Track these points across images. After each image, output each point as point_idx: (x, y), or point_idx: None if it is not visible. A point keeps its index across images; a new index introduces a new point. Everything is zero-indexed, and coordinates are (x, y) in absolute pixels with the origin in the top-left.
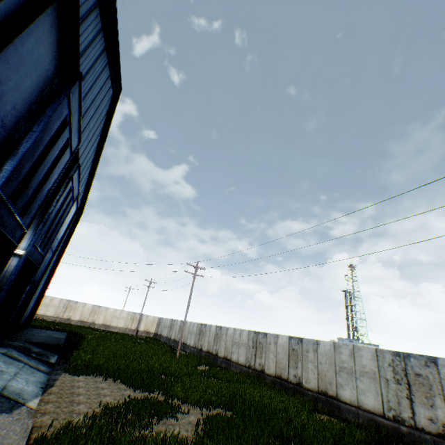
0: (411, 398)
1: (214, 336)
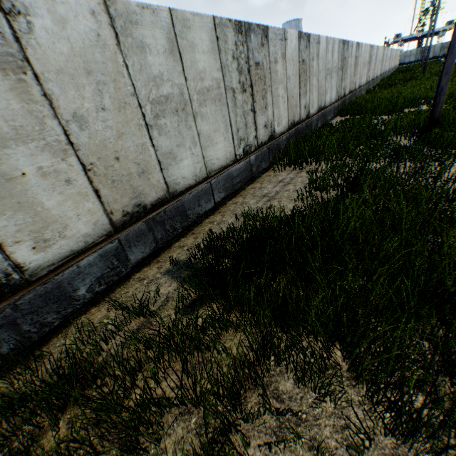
0: (369, 70)
1: (300, 71)
